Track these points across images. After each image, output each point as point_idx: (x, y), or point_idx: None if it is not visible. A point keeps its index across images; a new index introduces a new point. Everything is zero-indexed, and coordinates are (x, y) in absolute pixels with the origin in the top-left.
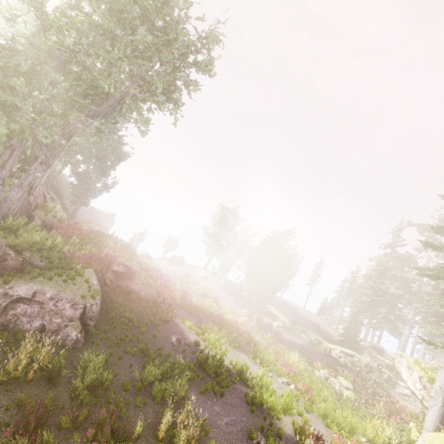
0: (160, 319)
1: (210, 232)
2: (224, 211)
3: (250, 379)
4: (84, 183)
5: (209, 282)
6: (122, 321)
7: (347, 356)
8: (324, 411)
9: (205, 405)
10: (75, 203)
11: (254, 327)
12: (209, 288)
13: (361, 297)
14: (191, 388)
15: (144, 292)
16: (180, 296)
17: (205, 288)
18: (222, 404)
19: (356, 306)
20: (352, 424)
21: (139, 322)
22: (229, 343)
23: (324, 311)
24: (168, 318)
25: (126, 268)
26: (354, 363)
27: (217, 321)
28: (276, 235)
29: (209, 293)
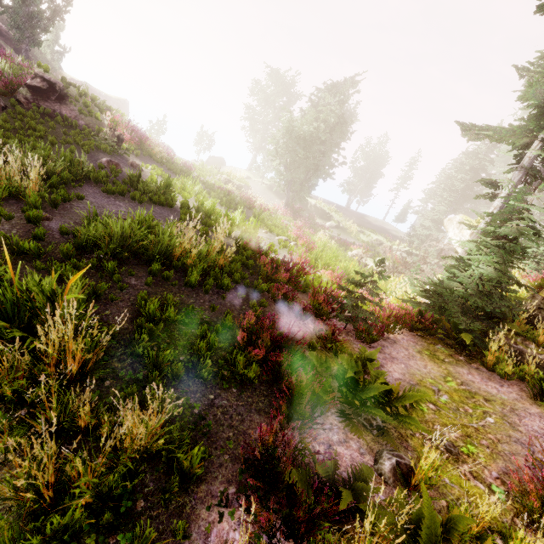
0: (98, 147)
1: (253, 115)
2: (272, 77)
3: (209, 209)
4: (22, 4)
5: (251, 182)
6: (21, 128)
7: (413, 256)
8: (314, 256)
9: (103, 198)
10: (21, 43)
11: (287, 215)
12: (236, 177)
13: (454, 186)
14: (93, 187)
15: (83, 122)
16: (176, 166)
17: (229, 174)
18: (136, 206)
19: (445, 200)
20: (347, 269)
21: (55, 138)
22: (220, 203)
23: (404, 217)
24: (111, 147)
25: (47, 84)
26: (411, 253)
27: (223, 193)
28: (331, 88)
29: (234, 180)
